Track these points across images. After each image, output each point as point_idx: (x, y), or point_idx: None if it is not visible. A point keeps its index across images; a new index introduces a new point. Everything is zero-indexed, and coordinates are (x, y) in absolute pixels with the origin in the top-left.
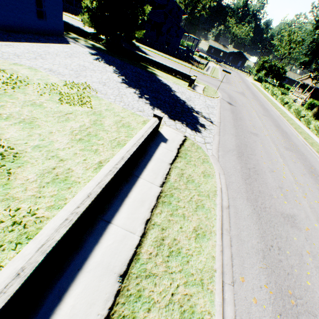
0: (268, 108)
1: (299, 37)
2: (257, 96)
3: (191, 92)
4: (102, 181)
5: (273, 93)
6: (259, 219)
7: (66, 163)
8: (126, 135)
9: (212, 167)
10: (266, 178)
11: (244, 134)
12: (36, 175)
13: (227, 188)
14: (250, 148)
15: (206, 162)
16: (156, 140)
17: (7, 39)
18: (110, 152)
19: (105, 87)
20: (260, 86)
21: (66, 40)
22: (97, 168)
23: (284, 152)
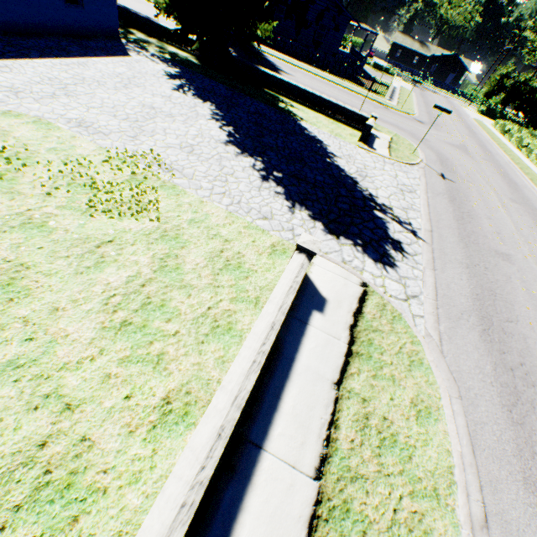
0: (517, 180)
1: None
2: (491, 153)
3: (366, 154)
4: None
5: (522, 144)
6: None
7: (78, 416)
8: (233, 296)
9: (431, 381)
10: None
11: (484, 260)
12: None
13: (472, 445)
14: (503, 300)
15: (416, 363)
16: (301, 306)
17: (2, 52)
18: (194, 358)
19: (192, 159)
20: (493, 127)
21: (122, 47)
22: (158, 423)
23: None
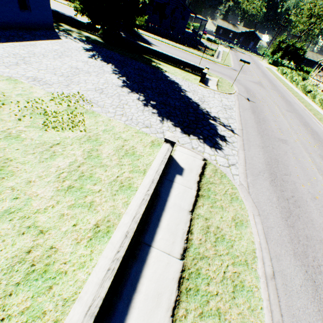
0: (290, 100)
1: (322, 10)
2: (276, 85)
3: (204, 89)
4: (95, 299)
5: (293, 80)
6: (316, 289)
7: (48, 236)
8: (131, 170)
9: (243, 207)
10: (310, 211)
11: (272, 143)
12: (1, 270)
13: (266, 239)
14: (283, 164)
15: (234, 199)
16: (169, 173)
17: None
18: (110, 203)
19: (102, 96)
20: (277, 71)
21: (56, 34)
22: (93, 237)
23: (321, 163)
